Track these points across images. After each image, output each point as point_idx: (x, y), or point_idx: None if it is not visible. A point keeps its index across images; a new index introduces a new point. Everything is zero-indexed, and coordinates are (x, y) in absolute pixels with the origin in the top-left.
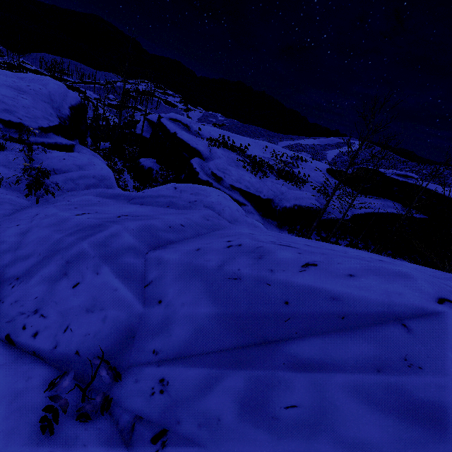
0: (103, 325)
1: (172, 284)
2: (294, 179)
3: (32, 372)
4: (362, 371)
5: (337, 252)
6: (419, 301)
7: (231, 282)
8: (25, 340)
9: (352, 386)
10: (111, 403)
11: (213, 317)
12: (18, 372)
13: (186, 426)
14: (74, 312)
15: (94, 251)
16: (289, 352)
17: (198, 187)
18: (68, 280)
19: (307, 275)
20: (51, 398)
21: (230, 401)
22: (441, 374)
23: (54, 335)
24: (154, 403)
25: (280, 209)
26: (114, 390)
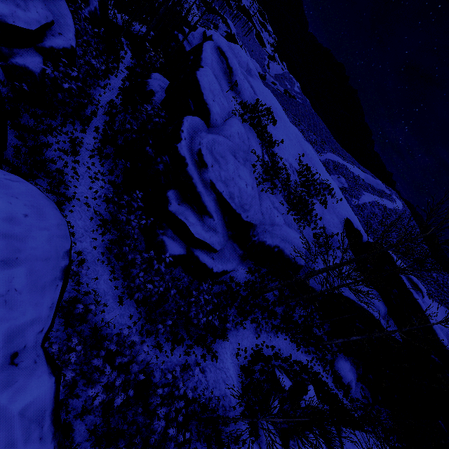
0: None
1: None
2: (301, 213)
3: None
4: None
5: None
6: None
7: None
8: None
9: None
10: None
11: None
12: None
13: None
14: None
15: None
16: None
17: None
18: None
19: None
20: None
21: None
22: None
23: None
24: None
25: (257, 241)
26: None
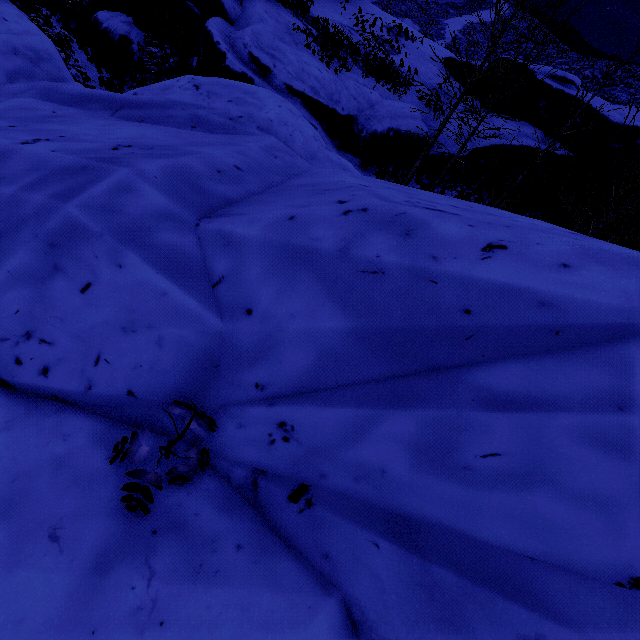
0: (160, 351)
1: (263, 281)
2: (391, 78)
3: (66, 426)
4: (597, 410)
5: (506, 220)
6: None
7: (368, 279)
8: (30, 380)
9: (583, 430)
10: (209, 455)
11: (348, 335)
12: (42, 429)
13: (336, 481)
14: (101, 334)
15: (96, 222)
16: (478, 384)
17: (239, 87)
18: (68, 279)
19: (495, 265)
20: (131, 474)
21: (397, 450)
22: None
23: (80, 370)
24: (278, 454)
25: (367, 136)
26: (207, 439)
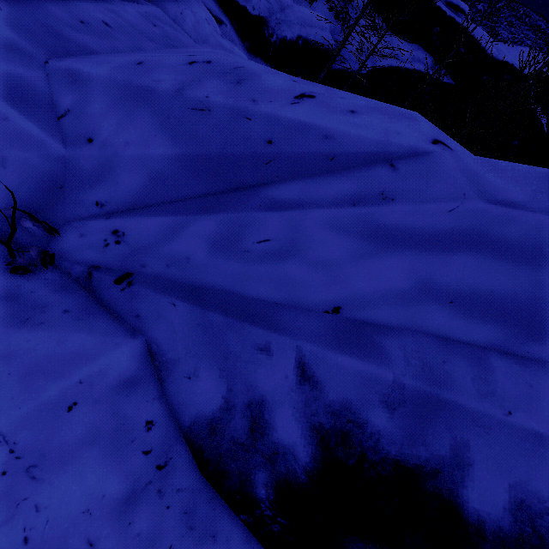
0: (4, 171)
1: (105, 115)
2: None
3: None
4: (339, 206)
5: None
6: (415, 141)
7: (196, 115)
8: None
9: (326, 219)
10: (54, 259)
11: (174, 160)
12: None
13: (153, 268)
14: None
15: None
16: (268, 196)
17: None
18: None
19: (300, 108)
20: None
21: (200, 243)
22: (409, 203)
23: None
24: (110, 253)
25: (277, 42)
26: (54, 247)
